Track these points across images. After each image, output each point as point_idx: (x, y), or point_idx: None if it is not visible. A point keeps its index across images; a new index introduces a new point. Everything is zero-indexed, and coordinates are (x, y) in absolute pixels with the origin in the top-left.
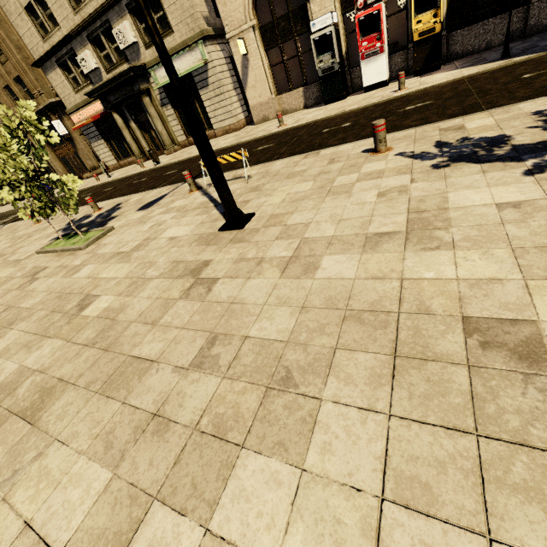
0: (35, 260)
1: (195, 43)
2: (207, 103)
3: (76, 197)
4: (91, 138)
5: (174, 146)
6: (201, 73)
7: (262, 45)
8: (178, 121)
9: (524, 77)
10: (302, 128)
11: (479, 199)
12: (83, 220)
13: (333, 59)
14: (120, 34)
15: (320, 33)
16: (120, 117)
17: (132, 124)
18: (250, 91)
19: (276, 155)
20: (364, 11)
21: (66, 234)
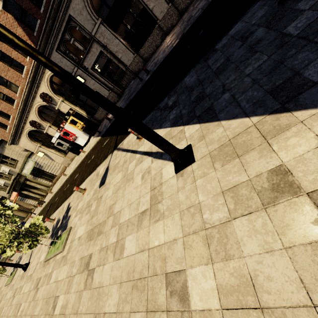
0: (4, 290)
1: (27, 159)
2: (47, 170)
3: (2, 268)
4: (23, 200)
5: (50, 188)
6: (37, 165)
7: (47, 148)
8: (44, 180)
9: (88, 163)
10: (66, 182)
11: (41, 259)
12: (18, 260)
13: (67, 145)
14: (3, 171)
15: (56, 143)
16: (25, 191)
17: (31, 190)
18: (56, 160)
19: (52, 211)
20: (61, 133)
21: (11, 273)
